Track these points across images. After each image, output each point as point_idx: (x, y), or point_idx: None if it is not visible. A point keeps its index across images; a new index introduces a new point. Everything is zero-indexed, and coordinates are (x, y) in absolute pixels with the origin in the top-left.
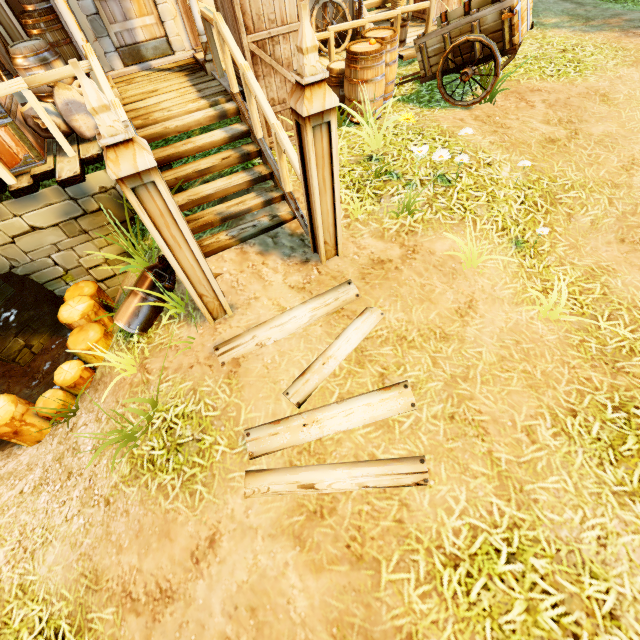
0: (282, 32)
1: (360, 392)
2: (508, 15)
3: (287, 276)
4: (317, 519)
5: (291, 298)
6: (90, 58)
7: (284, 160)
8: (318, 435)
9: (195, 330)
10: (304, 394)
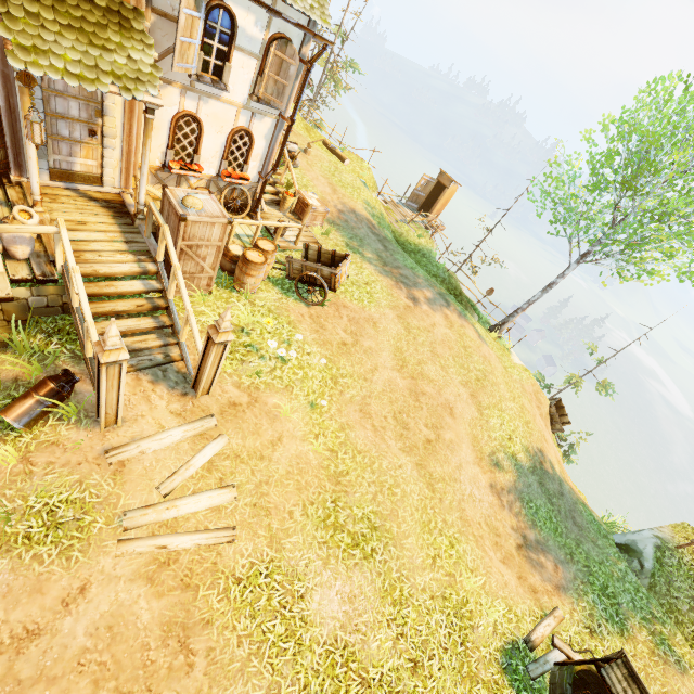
0: (206, 244)
1: (207, 489)
2: (334, 276)
3: (170, 403)
4: (165, 566)
5: (170, 420)
6: (62, 229)
7: (187, 327)
8: (175, 515)
9: (85, 434)
10: (171, 489)
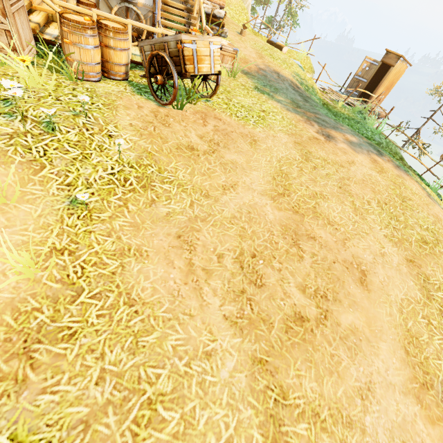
0: None
1: None
2: (180, 46)
3: None
4: None
5: None
6: None
7: None
8: None
9: None
10: None
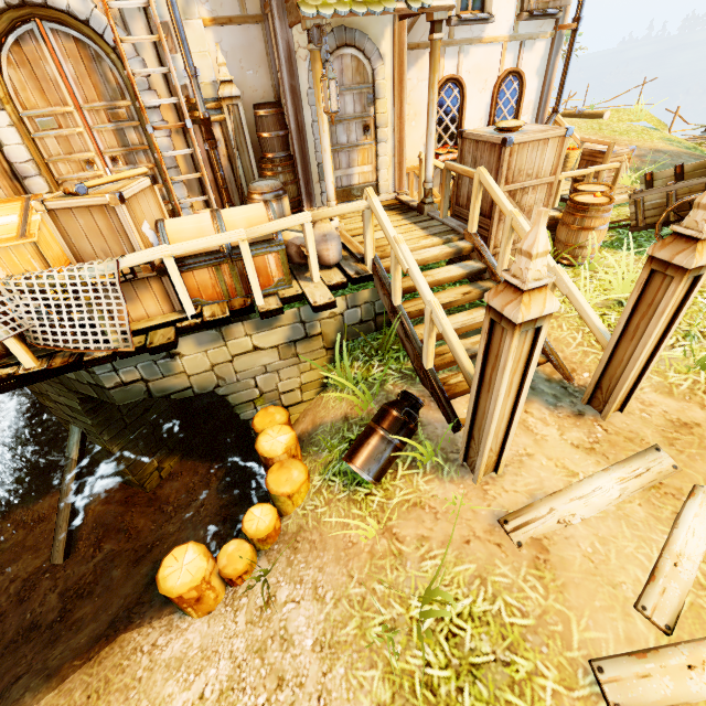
0: (533, 184)
1: None
2: None
3: (563, 431)
4: None
5: (580, 460)
6: (372, 199)
7: None
8: None
9: (453, 488)
10: (669, 612)
